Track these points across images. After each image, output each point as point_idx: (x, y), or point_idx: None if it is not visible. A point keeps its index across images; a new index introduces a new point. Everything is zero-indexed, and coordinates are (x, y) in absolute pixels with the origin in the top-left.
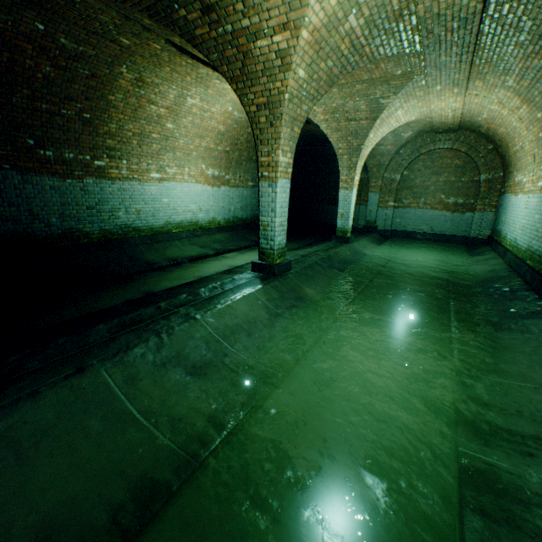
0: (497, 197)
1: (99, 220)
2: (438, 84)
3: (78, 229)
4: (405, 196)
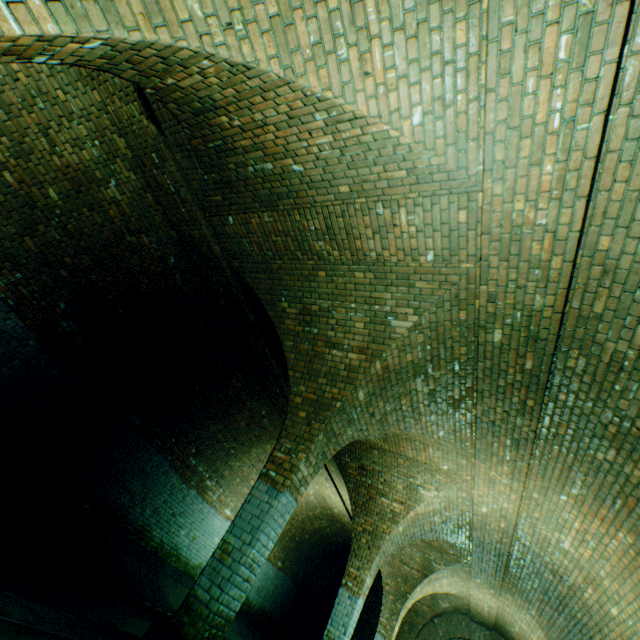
0: None
1: (168, 528)
2: (478, 576)
3: (151, 528)
4: None
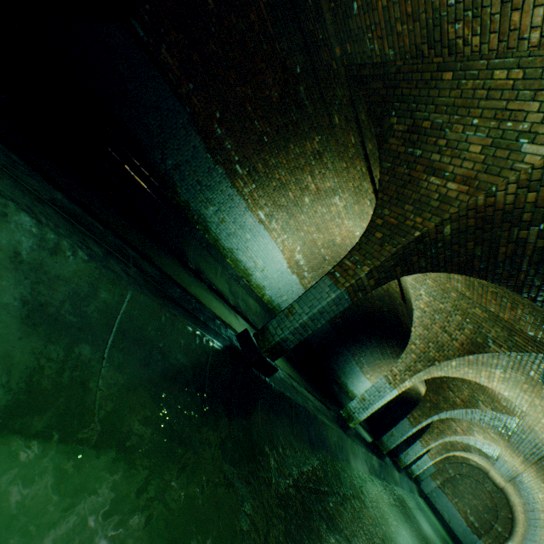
0: None
1: (346, 378)
2: (496, 470)
3: (341, 377)
4: (448, 486)
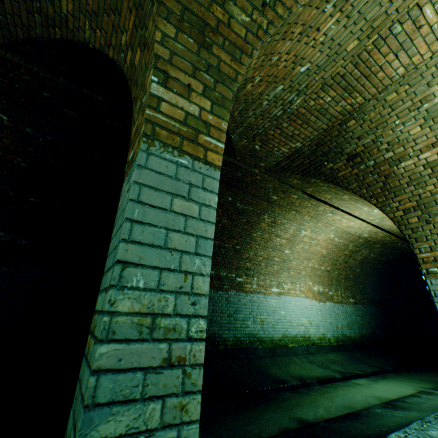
0: None
1: (233, 327)
2: None
3: (218, 334)
4: None
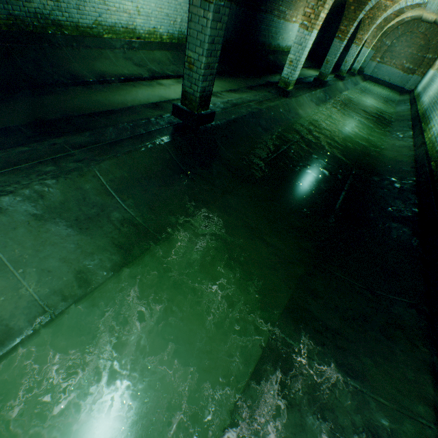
0: (427, 70)
1: (275, 41)
2: (428, 11)
3: (271, 44)
4: (386, 57)
